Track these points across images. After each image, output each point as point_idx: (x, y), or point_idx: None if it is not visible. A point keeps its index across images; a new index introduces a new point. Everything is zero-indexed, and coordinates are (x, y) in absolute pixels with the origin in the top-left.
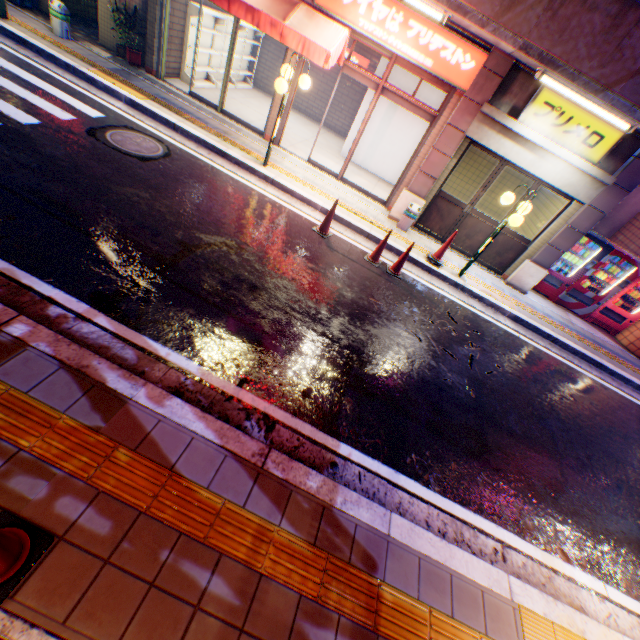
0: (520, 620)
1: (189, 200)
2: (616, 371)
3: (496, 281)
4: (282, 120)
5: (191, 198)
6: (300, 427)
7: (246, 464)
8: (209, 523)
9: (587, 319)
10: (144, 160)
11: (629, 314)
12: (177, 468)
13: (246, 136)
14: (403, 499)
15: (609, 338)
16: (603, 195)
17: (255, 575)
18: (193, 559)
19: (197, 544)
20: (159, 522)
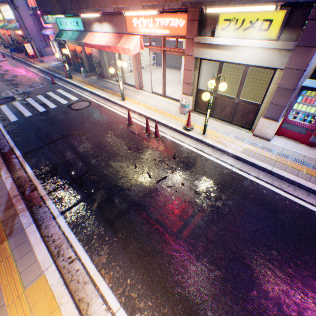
0: (38, 279)
1: (81, 120)
2: None
3: (243, 134)
4: (139, 79)
5: (82, 120)
6: (43, 192)
7: (9, 197)
8: None
9: None
10: (78, 110)
11: None
12: None
13: (128, 90)
14: (52, 224)
15: None
16: (294, 57)
17: None
18: None
19: None
20: None
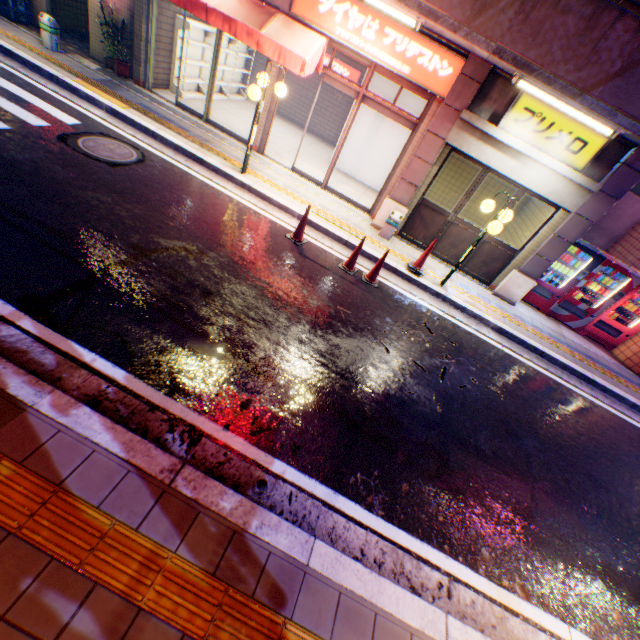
0: None
1: (155, 205)
2: (609, 388)
3: (483, 291)
4: (265, 129)
5: (157, 203)
6: (231, 441)
7: (151, 481)
8: (90, 547)
9: (581, 332)
10: (114, 165)
11: (625, 328)
12: (67, 484)
13: (229, 144)
14: (338, 523)
15: (605, 353)
16: (590, 203)
17: (133, 609)
18: (60, 589)
19: (69, 571)
20: (29, 545)
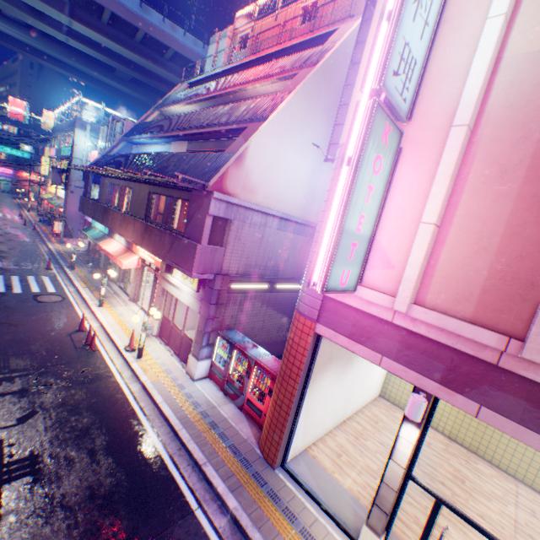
0: None
1: (32, 312)
2: (185, 440)
3: (179, 369)
4: (135, 291)
5: (34, 312)
6: None
7: None
8: None
9: (244, 411)
10: (41, 302)
11: (262, 405)
12: None
13: (120, 298)
14: None
15: (254, 431)
16: (203, 306)
17: None
18: None
19: None
20: None
